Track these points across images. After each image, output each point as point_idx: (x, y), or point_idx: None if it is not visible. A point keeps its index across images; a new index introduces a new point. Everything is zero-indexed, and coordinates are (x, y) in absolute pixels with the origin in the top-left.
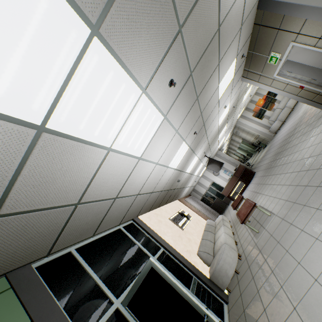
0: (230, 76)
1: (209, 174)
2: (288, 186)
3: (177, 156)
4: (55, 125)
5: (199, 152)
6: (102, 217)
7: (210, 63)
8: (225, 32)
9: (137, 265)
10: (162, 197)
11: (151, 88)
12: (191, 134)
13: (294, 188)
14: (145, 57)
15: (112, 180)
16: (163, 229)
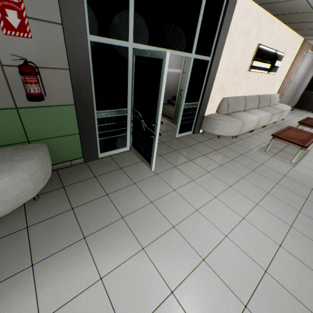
0: None
1: None
2: None
3: None
4: None
5: None
6: None
7: None
8: None
9: (174, 41)
10: (293, 9)
11: None
12: None
13: None
14: None
15: None
16: (237, 45)
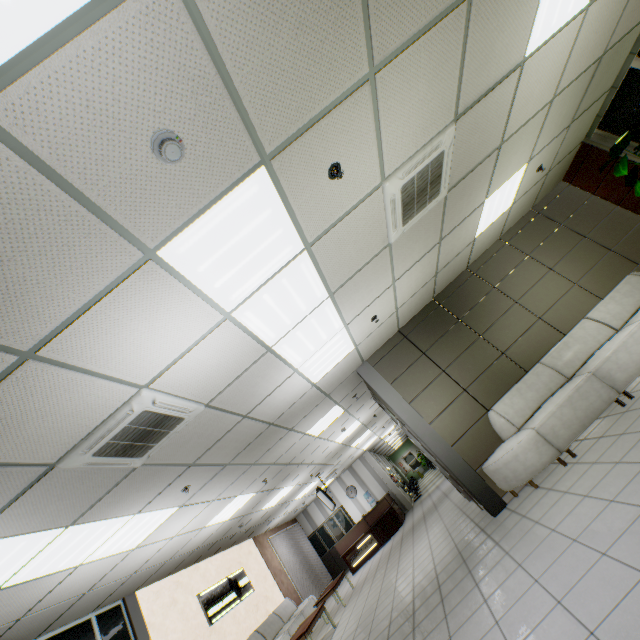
0: (333, 415)
1: (338, 490)
2: (359, 616)
3: (226, 511)
4: (12, 582)
5: (294, 480)
6: (58, 615)
7: (267, 440)
8: (290, 416)
9: None
10: (199, 553)
11: (150, 506)
12: (257, 483)
13: (353, 630)
14: (136, 501)
15: (82, 581)
16: (169, 622)
